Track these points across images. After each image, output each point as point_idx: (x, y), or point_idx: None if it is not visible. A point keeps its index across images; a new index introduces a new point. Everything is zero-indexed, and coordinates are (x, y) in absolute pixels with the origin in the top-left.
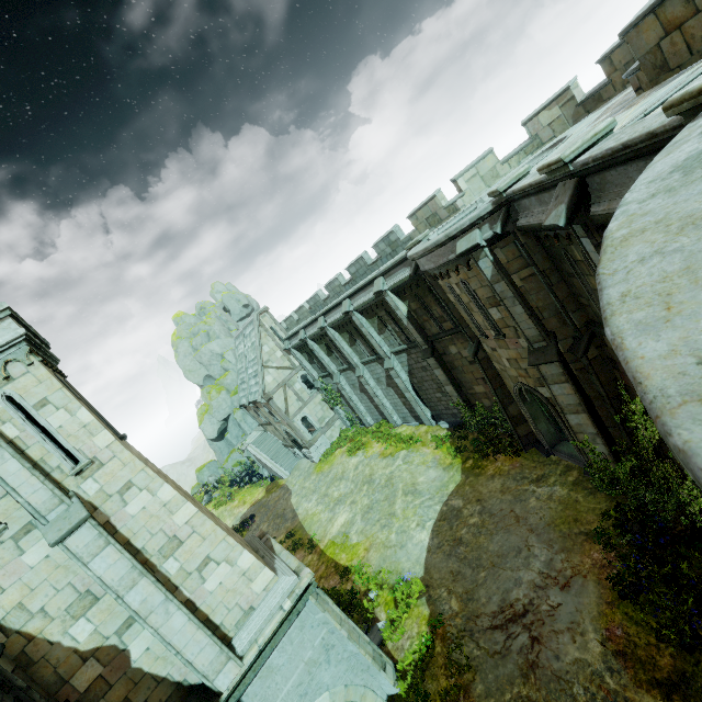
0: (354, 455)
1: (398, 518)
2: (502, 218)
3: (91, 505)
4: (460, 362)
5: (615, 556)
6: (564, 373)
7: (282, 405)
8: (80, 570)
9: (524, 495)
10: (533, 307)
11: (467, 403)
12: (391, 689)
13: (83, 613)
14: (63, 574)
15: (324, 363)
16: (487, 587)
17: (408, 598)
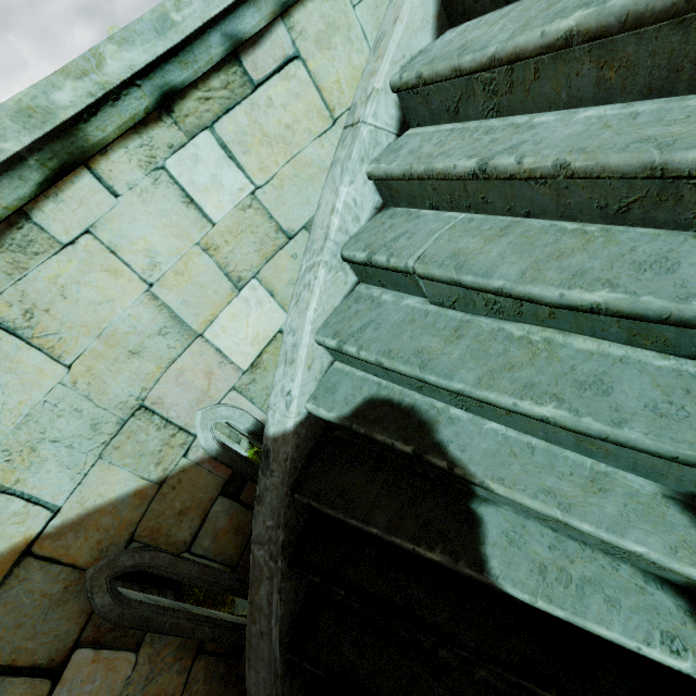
0: None
1: None
2: None
3: None
4: None
5: None
6: None
7: None
8: None
9: None
10: None
11: None
12: (243, 453)
13: None
14: None
15: None
16: None
17: None
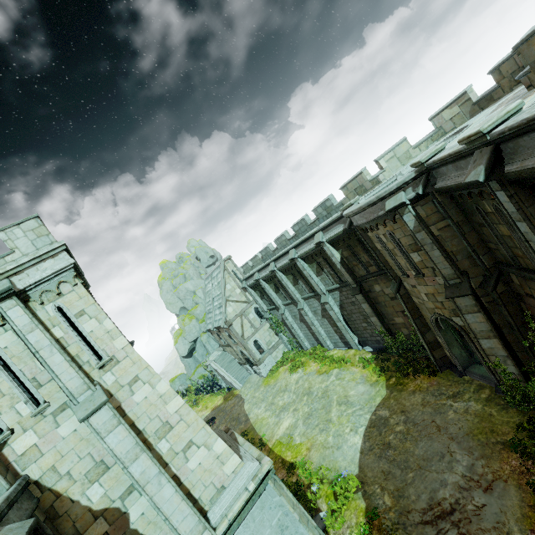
0: (295, 372)
1: (334, 423)
2: (423, 183)
3: (108, 392)
4: (382, 298)
5: (533, 464)
6: (476, 304)
7: (239, 330)
8: (97, 444)
9: (443, 408)
10: (448, 251)
11: (389, 331)
12: None
13: (97, 479)
14: (85, 445)
15: (272, 298)
16: (415, 486)
17: (346, 492)
